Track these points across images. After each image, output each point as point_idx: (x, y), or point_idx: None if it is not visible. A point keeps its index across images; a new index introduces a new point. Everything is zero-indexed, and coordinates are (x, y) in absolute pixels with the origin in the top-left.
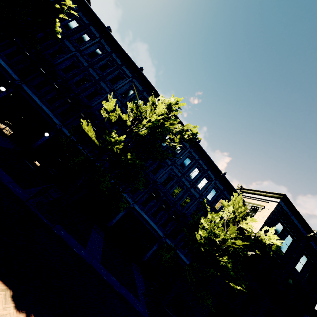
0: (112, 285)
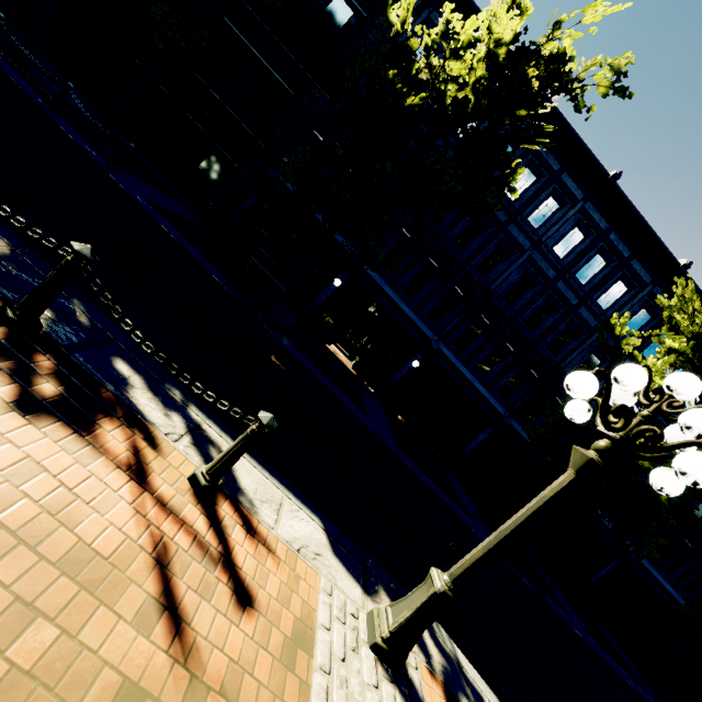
0: (636, 690)
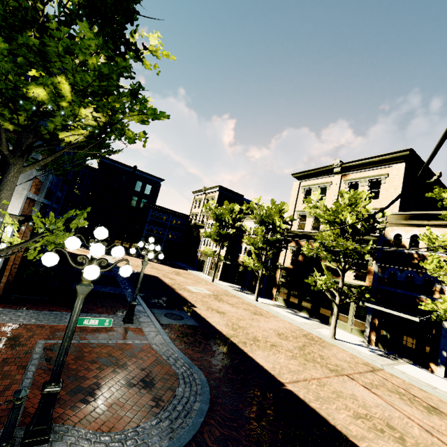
0: None
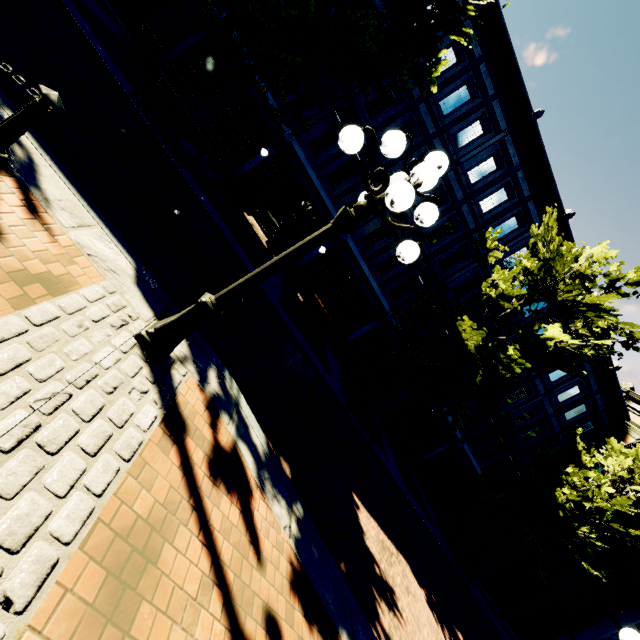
0: (423, 520)
